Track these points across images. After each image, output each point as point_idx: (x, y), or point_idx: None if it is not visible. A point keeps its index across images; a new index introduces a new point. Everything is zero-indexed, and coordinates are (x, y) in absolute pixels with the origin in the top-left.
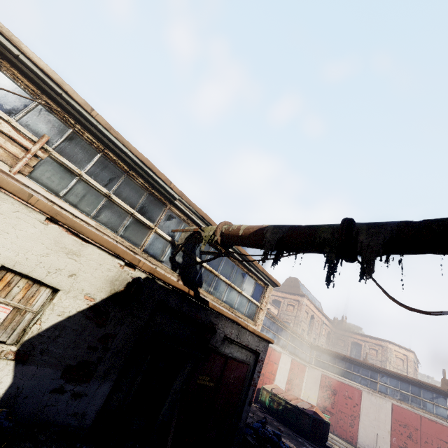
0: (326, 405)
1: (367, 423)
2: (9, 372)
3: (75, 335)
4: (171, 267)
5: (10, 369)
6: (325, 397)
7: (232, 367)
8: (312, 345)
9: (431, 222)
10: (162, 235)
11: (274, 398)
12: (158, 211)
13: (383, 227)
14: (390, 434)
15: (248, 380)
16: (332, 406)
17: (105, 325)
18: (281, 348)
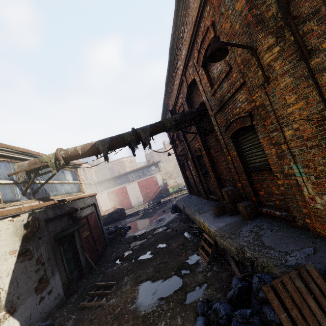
0: (115, 203)
1: (133, 196)
2: (13, 322)
3: (24, 275)
4: (27, 198)
5: (12, 320)
6: (113, 200)
7: (90, 219)
8: (95, 183)
9: (158, 124)
10: (5, 183)
11: None
12: None
13: (147, 129)
14: (141, 193)
15: (97, 218)
16: (118, 201)
17: (33, 256)
18: None
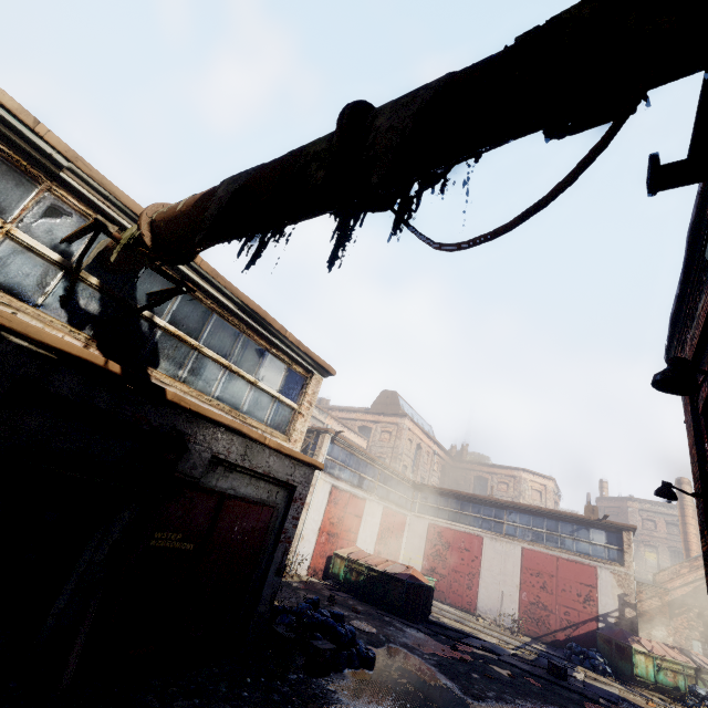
0: (435, 566)
1: (490, 580)
2: None
3: None
4: (67, 319)
5: None
6: (434, 555)
7: (235, 513)
8: (415, 484)
9: (516, 42)
10: (31, 246)
11: (351, 567)
12: (14, 189)
13: (425, 86)
14: (520, 588)
15: (275, 534)
16: (444, 565)
17: None
18: (366, 493)
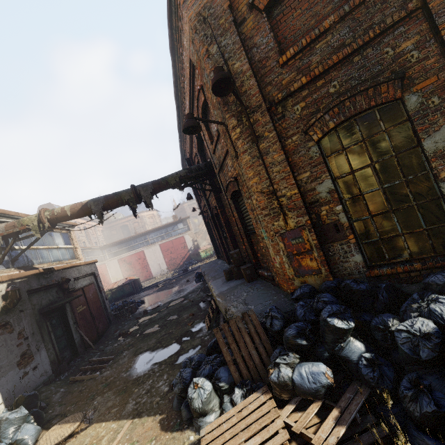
0: (130, 274)
1: (153, 263)
2: None
3: (5, 348)
4: (4, 267)
5: None
6: (127, 270)
7: (88, 291)
8: (101, 247)
9: (162, 181)
10: None
11: None
12: None
13: (148, 186)
14: (164, 258)
15: (98, 290)
16: (133, 271)
17: (14, 329)
18: None
